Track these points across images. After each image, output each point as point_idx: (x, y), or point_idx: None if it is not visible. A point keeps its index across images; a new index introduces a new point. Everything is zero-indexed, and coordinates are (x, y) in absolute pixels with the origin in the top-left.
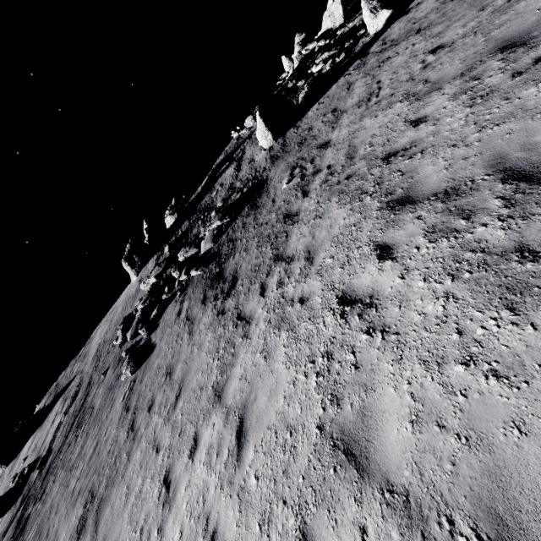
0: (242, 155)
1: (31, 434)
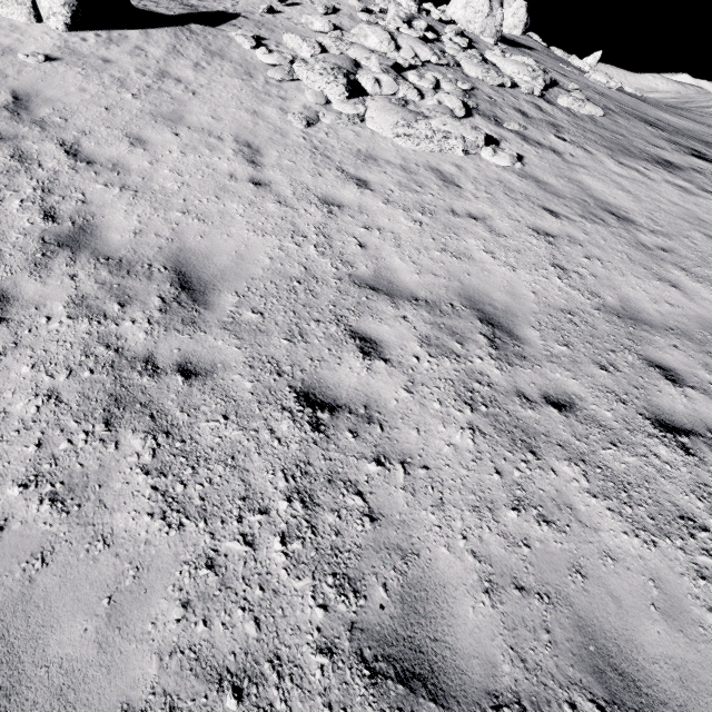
0: None
1: (517, 45)
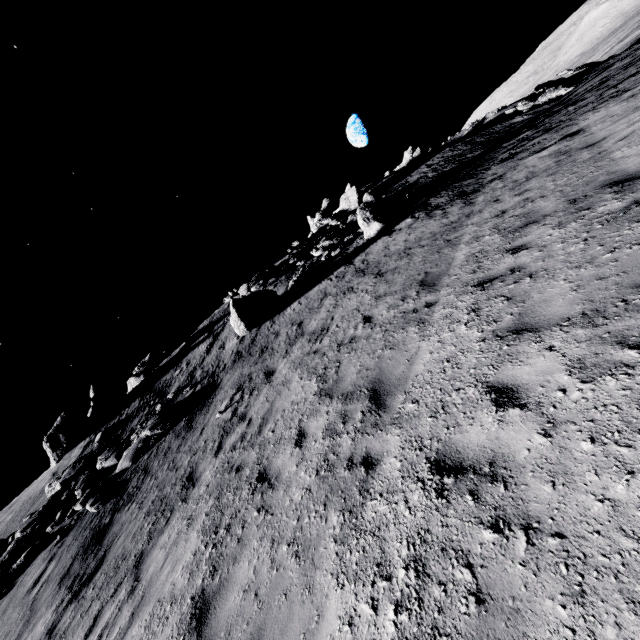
0: (220, 331)
1: None
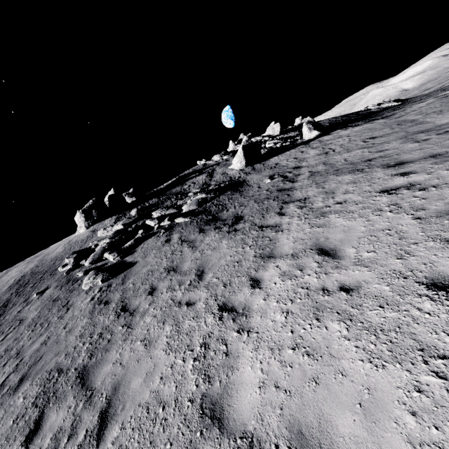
0: (212, 171)
1: None
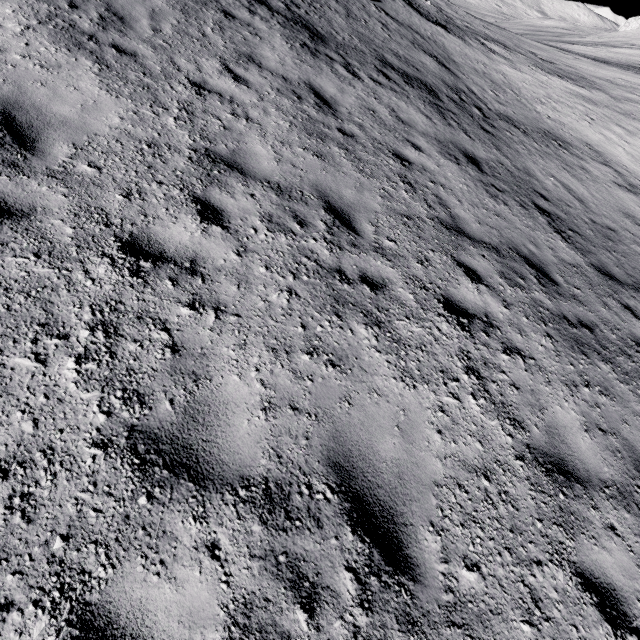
0: None
1: None
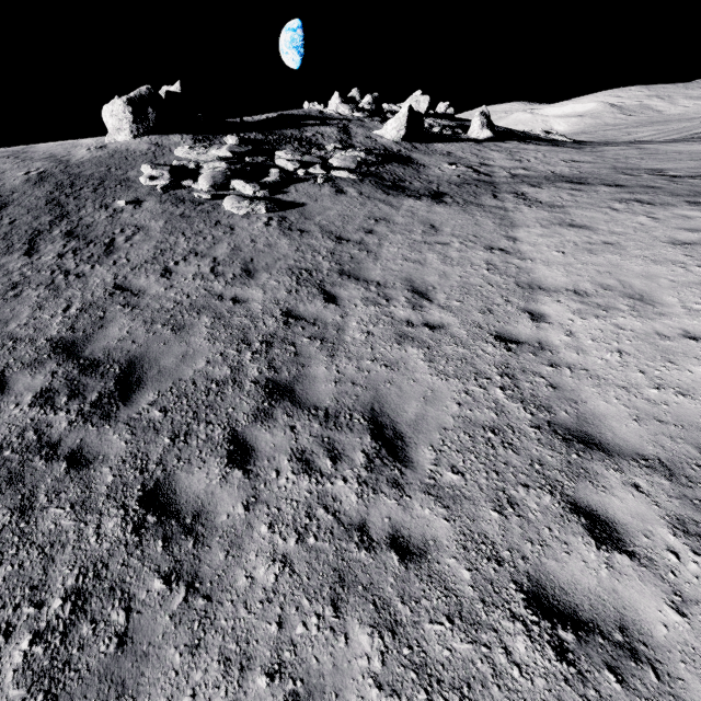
0: (346, 127)
1: None
